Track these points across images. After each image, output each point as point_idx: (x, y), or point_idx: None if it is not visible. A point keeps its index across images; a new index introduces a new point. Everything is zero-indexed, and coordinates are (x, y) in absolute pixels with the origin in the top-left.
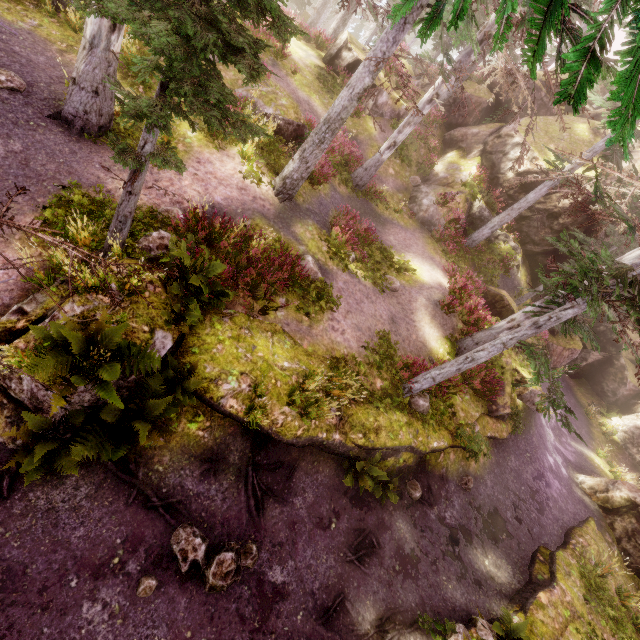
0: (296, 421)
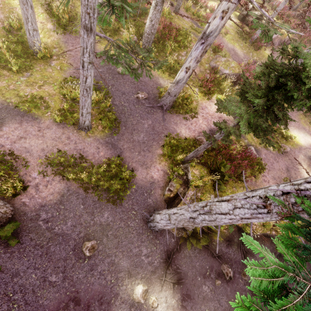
0: (259, 227)
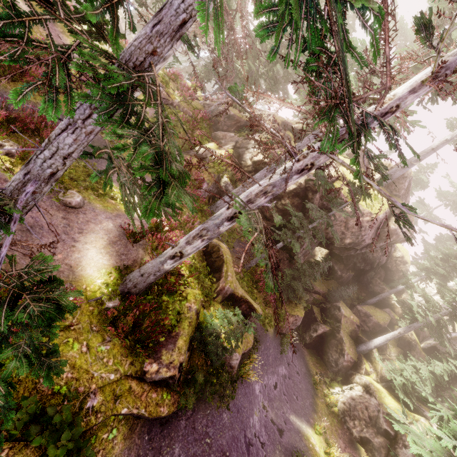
0: None
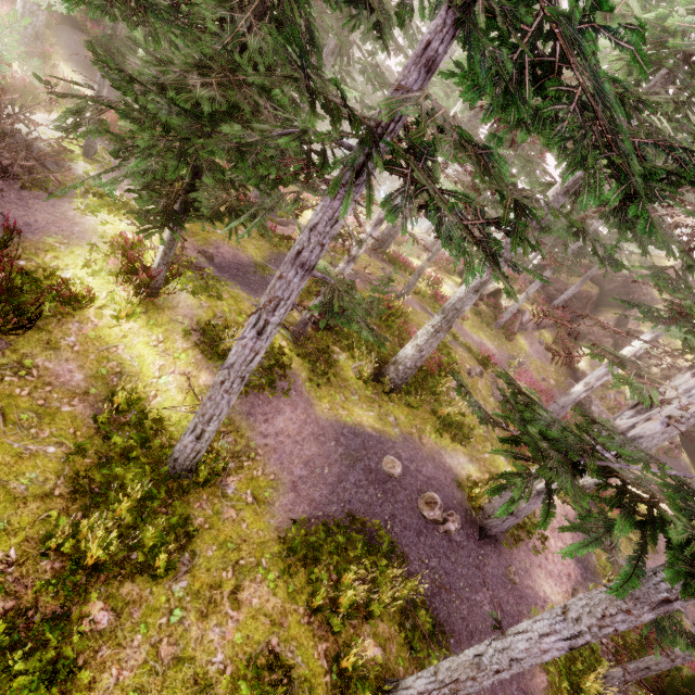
0: None
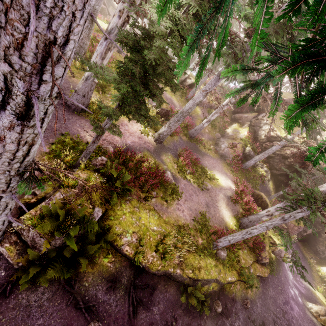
0: (158, 261)
